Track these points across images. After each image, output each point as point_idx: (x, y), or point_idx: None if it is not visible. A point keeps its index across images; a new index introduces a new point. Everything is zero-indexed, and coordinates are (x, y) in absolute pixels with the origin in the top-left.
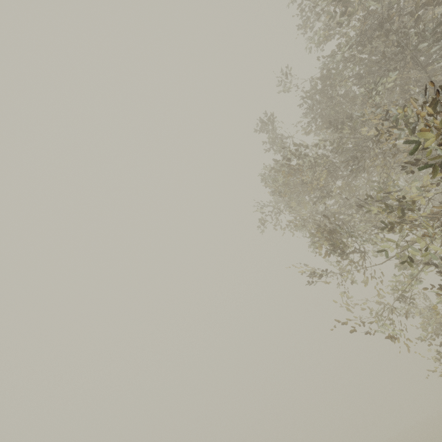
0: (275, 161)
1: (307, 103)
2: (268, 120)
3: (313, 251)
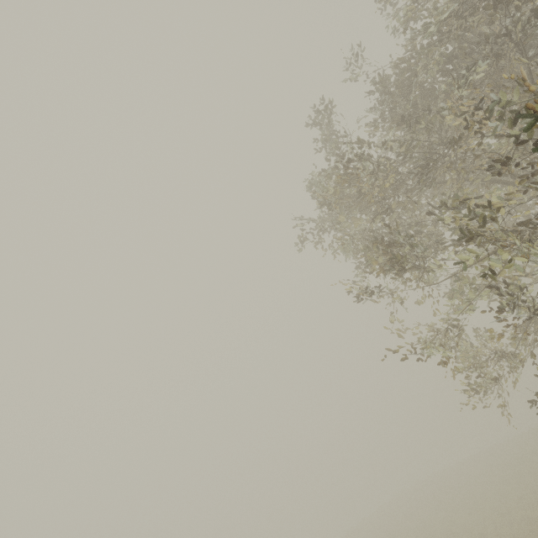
0: (330, 161)
1: (377, 89)
2: (325, 106)
3: (360, 277)
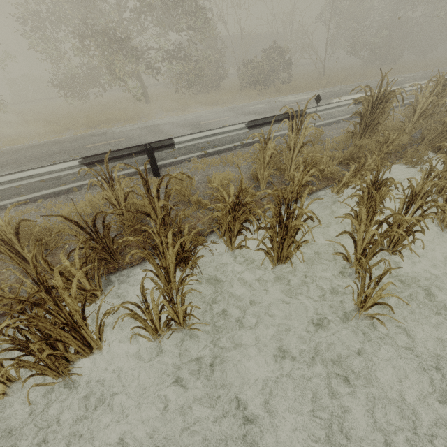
0: None
1: None
2: None
3: None
